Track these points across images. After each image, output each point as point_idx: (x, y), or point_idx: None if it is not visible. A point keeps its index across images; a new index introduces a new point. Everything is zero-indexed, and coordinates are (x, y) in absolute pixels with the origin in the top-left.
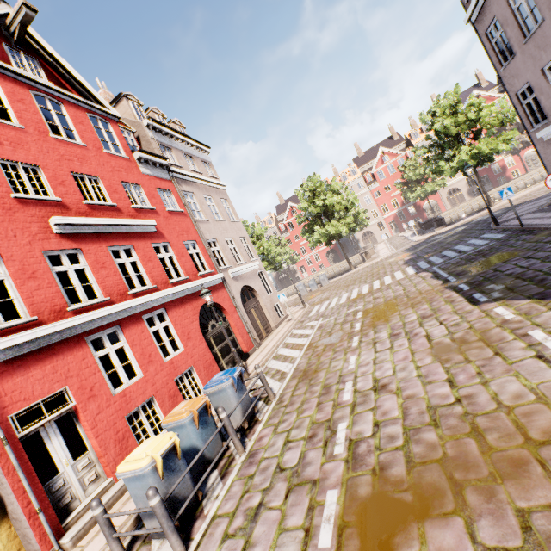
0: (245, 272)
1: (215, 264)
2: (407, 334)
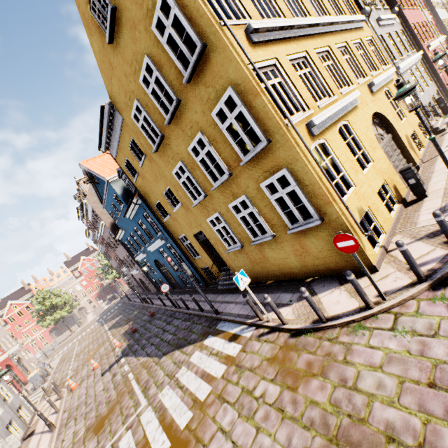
0: (15, 350)
1: (3, 349)
2: (89, 338)
